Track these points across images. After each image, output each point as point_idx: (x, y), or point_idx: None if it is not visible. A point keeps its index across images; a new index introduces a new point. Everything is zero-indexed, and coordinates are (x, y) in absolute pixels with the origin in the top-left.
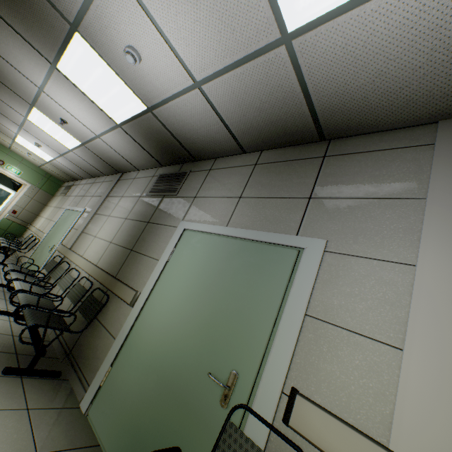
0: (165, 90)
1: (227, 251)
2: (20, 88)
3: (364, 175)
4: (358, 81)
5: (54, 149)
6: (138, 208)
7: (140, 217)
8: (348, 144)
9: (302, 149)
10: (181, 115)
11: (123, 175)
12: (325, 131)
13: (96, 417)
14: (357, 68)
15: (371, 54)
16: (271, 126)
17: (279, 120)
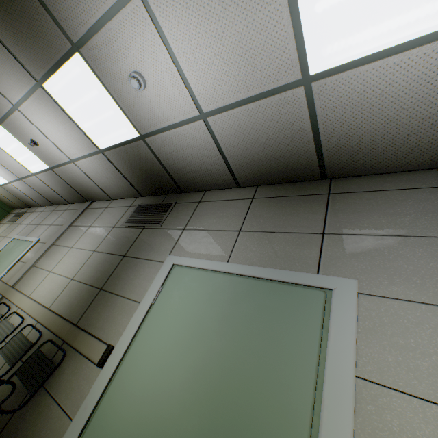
0: (165, 119)
1: (232, 292)
2: None
3: (378, 212)
4: (369, 125)
5: (13, 171)
6: (111, 240)
7: (113, 250)
8: (351, 183)
9: (302, 186)
10: (177, 145)
11: (92, 204)
12: (327, 170)
13: None
14: (370, 113)
15: (386, 101)
16: (273, 162)
17: (282, 156)
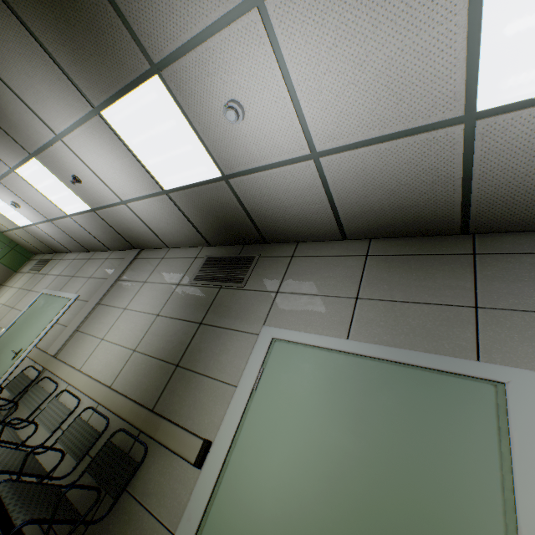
0: (262, 157)
1: (364, 379)
2: (24, 132)
3: None
4: None
5: (41, 212)
6: (178, 301)
7: (183, 315)
8: (504, 241)
9: (434, 242)
10: (271, 188)
11: (141, 252)
12: (472, 224)
13: None
14: None
15: None
16: (399, 212)
17: (413, 206)
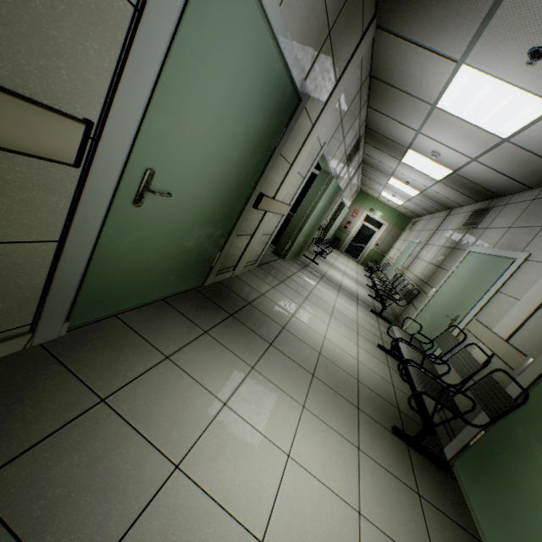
0: (457, 164)
1: (482, 263)
2: (385, 170)
3: None
4: None
5: (403, 197)
6: (451, 238)
7: (449, 245)
8: None
9: None
10: (473, 173)
11: (451, 211)
12: None
13: None
14: None
15: None
16: (534, 173)
17: (536, 169)
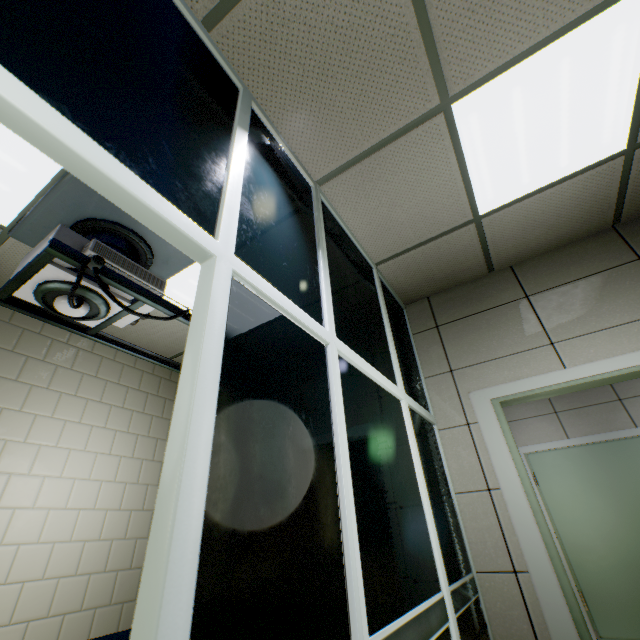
0: None
1: (593, 456)
2: None
3: None
4: None
5: None
6: None
7: None
8: None
9: None
10: None
11: None
12: None
13: (613, 631)
14: None
15: None
16: None
17: None
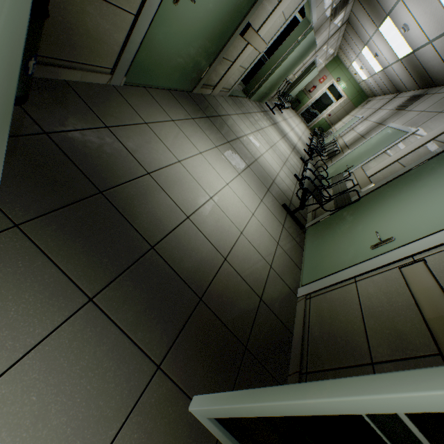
0: (418, 43)
1: (388, 135)
2: (362, 37)
3: None
4: None
5: (368, 72)
6: (383, 117)
7: (379, 121)
8: None
9: None
10: (425, 56)
11: (398, 94)
12: None
13: None
14: None
15: None
16: None
17: None
